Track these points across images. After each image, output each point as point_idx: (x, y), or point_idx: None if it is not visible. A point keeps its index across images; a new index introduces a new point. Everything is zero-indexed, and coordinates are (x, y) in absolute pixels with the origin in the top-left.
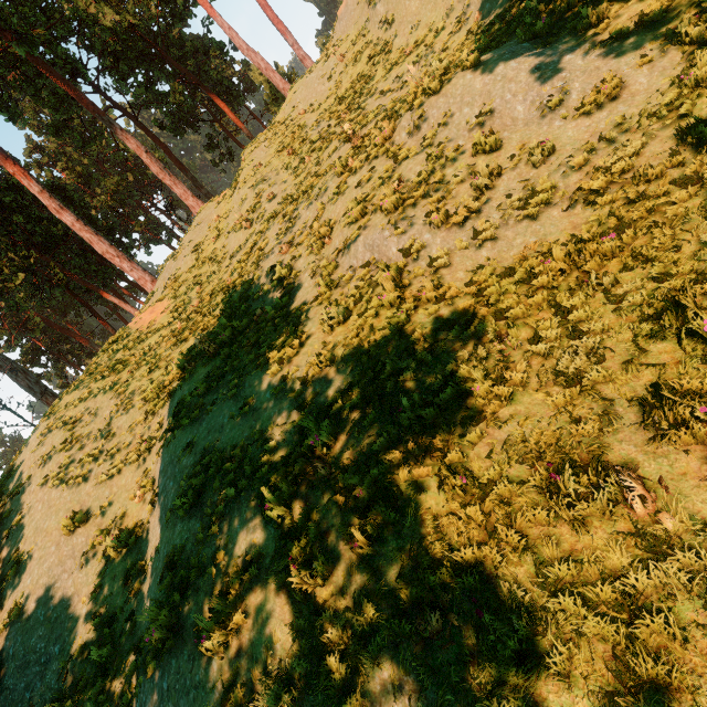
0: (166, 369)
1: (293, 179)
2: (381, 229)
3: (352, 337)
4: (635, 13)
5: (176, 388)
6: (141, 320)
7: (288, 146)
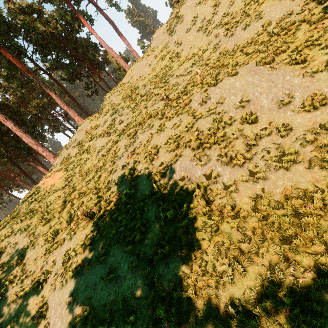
0: (59, 219)
1: (132, 113)
2: (190, 159)
3: (181, 234)
4: (323, 60)
5: (65, 238)
6: (46, 183)
7: (129, 96)
